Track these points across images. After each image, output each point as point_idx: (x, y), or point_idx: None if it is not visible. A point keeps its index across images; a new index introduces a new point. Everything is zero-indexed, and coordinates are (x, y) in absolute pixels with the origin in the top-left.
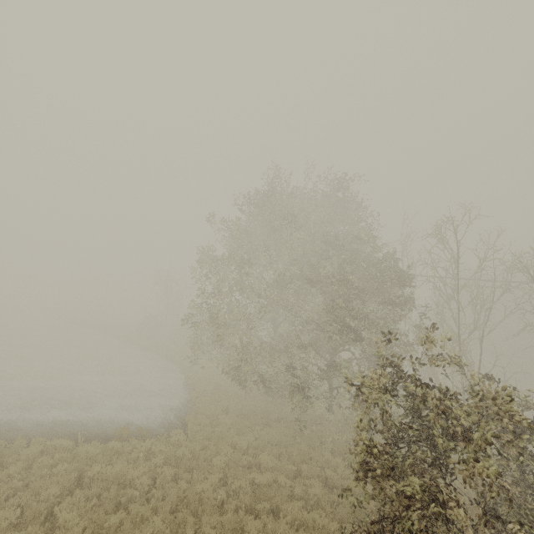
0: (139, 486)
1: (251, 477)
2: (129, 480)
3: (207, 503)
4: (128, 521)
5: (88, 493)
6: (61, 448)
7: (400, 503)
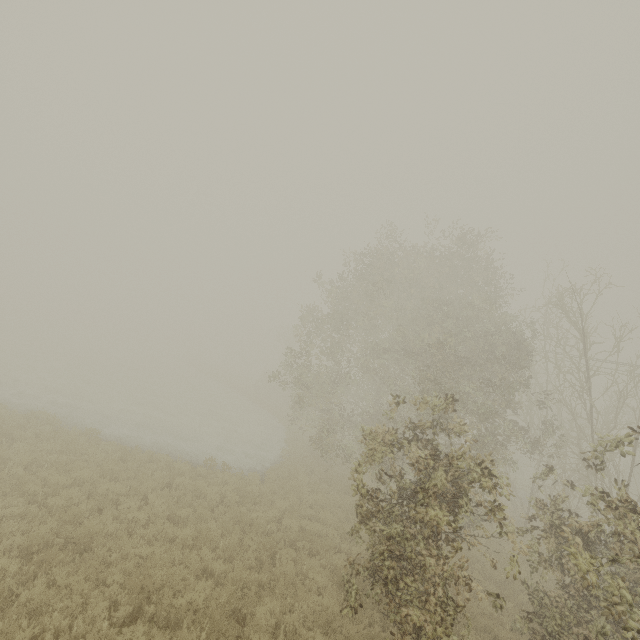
0: (210, 500)
1: (304, 523)
2: (204, 494)
3: (255, 525)
4: (193, 516)
5: (173, 493)
6: (163, 461)
7: (383, 542)
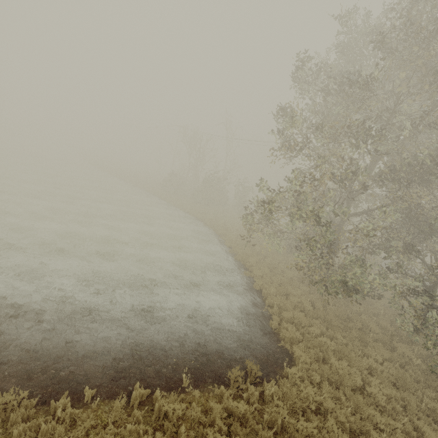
0: None
1: None
2: None
3: None
4: None
5: None
6: (174, 414)
7: None
